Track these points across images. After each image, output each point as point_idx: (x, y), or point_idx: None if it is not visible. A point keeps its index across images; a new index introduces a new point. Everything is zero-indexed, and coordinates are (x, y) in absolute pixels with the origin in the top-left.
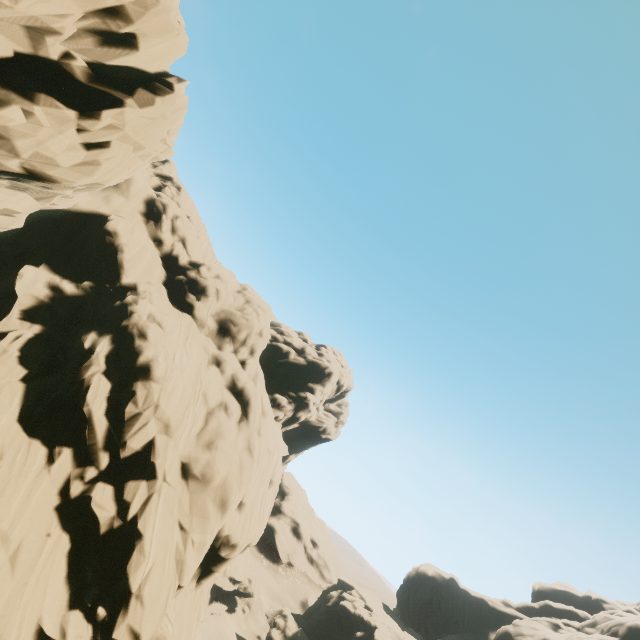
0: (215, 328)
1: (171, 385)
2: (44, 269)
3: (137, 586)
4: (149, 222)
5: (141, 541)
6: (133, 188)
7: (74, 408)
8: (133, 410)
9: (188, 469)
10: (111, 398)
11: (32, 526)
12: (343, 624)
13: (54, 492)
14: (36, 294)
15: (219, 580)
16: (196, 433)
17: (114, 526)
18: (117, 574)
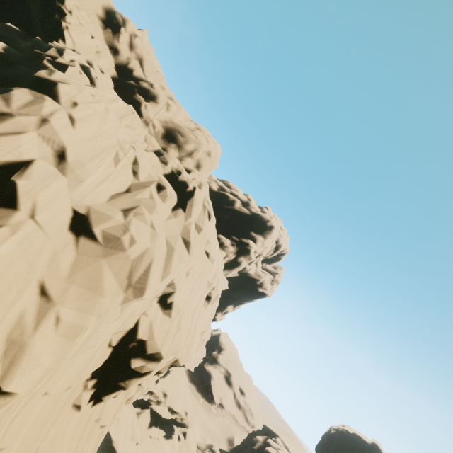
0: (161, 131)
1: (78, 115)
2: None
3: None
4: (106, 29)
5: None
6: None
7: None
8: None
9: (83, 223)
10: None
11: None
12: None
13: None
14: None
15: (159, 408)
16: (109, 192)
17: None
18: None
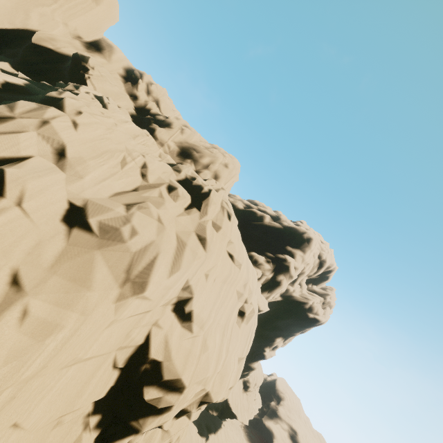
0: (176, 150)
1: (82, 121)
2: (6, 65)
3: None
4: (127, 83)
5: None
6: (114, 56)
7: None
8: (2, 111)
9: (79, 215)
10: None
11: None
12: None
13: None
14: None
15: None
16: (113, 189)
17: None
18: None
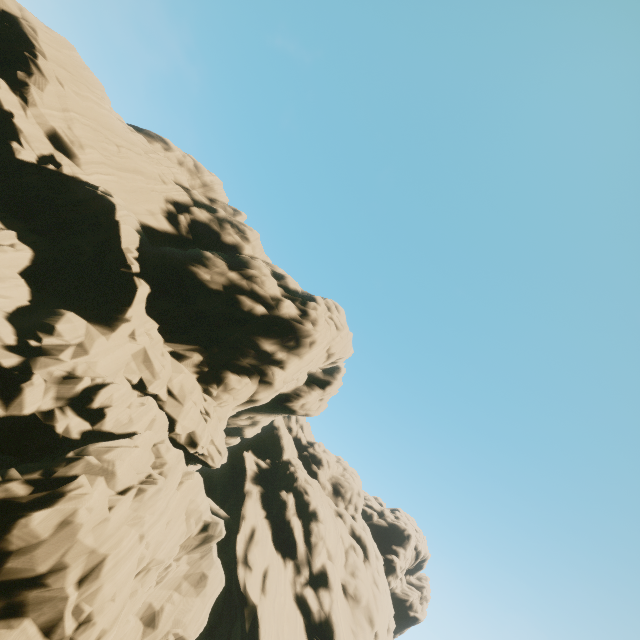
0: (331, 489)
1: (328, 526)
2: (251, 453)
3: None
4: (285, 417)
5: (338, 628)
6: None
7: (288, 537)
8: (316, 540)
9: (346, 589)
10: (304, 531)
11: (290, 603)
12: None
13: (291, 587)
14: (253, 468)
15: None
16: (343, 564)
17: (321, 616)
18: None
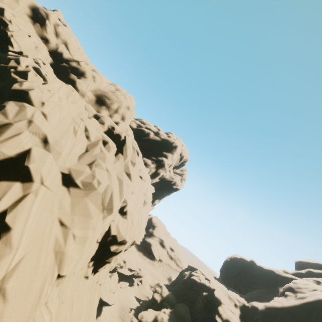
0: (93, 99)
1: (46, 110)
2: None
3: None
4: (35, 24)
5: (8, 233)
6: None
7: None
8: (2, 119)
9: (69, 179)
10: None
11: None
12: (194, 288)
13: None
14: None
15: (122, 270)
16: (76, 155)
17: None
18: None
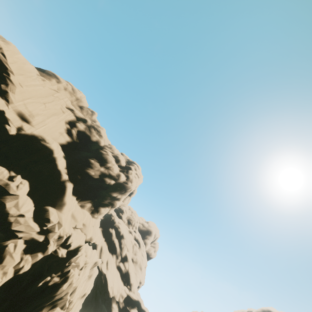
0: (127, 222)
1: (127, 239)
2: None
3: (132, 282)
4: None
5: (131, 274)
6: None
7: (113, 246)
8: (123, 246)
9: (133, 260)
10: (119, 243)
11: (115, 270)
12: None
13: (115, 264)
14: None
15: None
16: (132, 251)
17: (125, 271)
18: (128, 280)
